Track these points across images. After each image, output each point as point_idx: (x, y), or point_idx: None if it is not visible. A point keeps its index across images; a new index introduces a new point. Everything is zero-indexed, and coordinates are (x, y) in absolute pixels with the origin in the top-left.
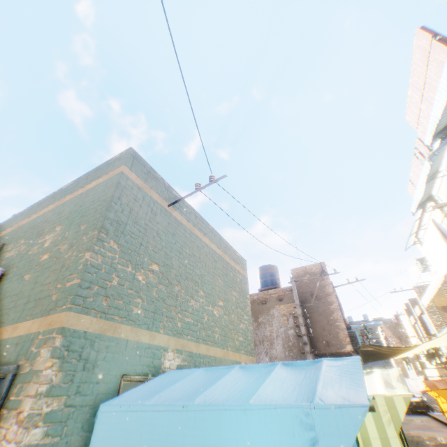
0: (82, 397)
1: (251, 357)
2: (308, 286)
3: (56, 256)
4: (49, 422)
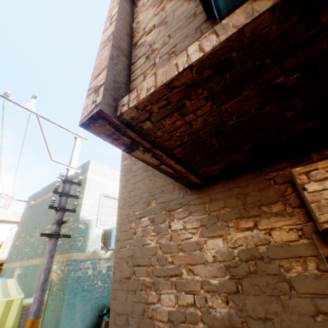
0: None
1: (68, 254)
2: None
3: None
4: None
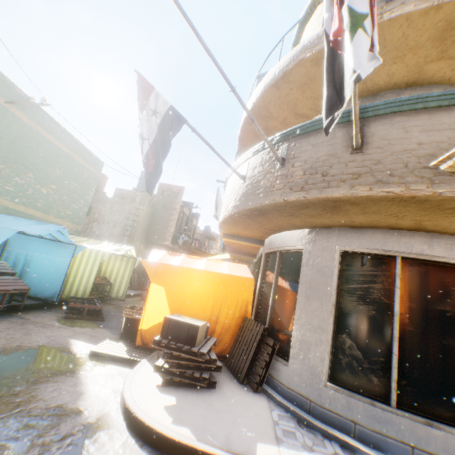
0: None
1: (77, 226)
2: (165, 199)
3: None
4: None
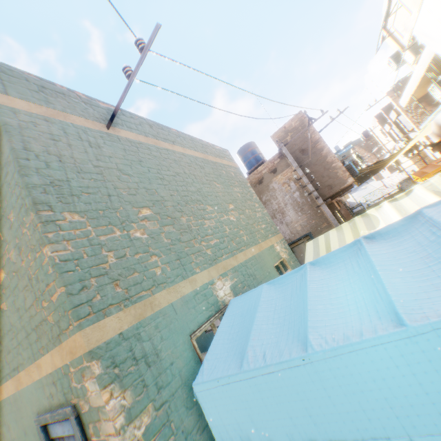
0: (167, 389)
1: (278, 235)
2: (294, 144)
3: (13, 270)
4: (153, 437)
